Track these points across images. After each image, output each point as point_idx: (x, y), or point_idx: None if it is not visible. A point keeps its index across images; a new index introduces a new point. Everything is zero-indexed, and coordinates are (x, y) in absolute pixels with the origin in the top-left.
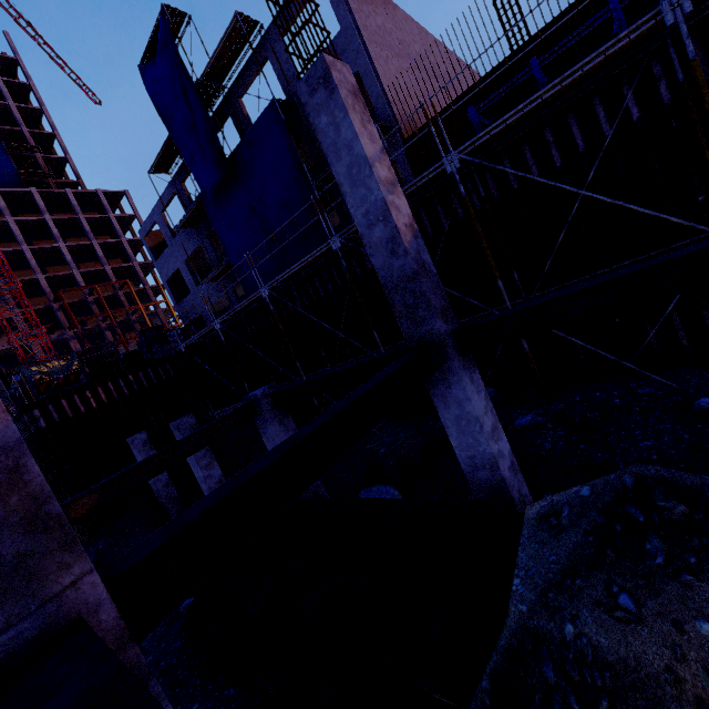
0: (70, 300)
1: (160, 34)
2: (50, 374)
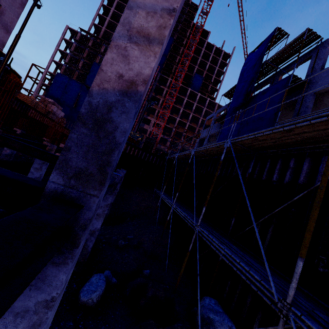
0: (179, 130)
1: (265, 39)
2: (131, 136)
